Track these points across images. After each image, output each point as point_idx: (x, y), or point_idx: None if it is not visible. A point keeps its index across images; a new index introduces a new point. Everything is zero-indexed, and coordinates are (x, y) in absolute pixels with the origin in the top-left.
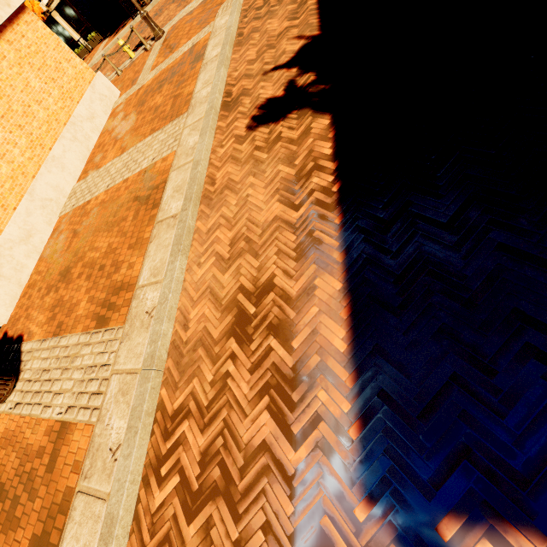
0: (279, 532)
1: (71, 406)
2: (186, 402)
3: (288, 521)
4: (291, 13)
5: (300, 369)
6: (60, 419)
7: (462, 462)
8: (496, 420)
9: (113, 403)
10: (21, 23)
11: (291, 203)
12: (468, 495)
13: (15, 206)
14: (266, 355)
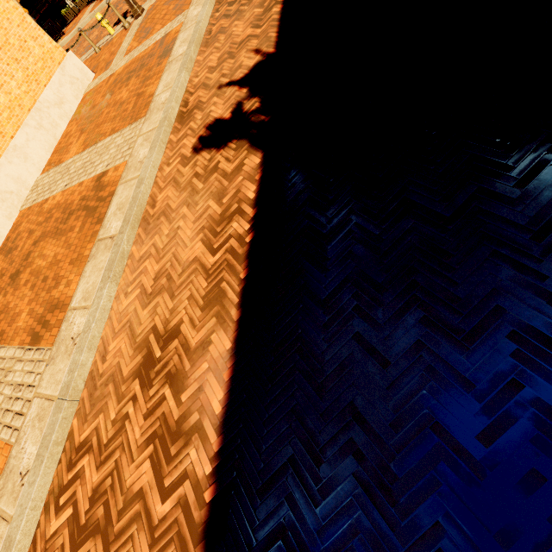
0: None
1: None
2: (91, 436)
3: None
4: (256, 18)
5: (182, 424)
6: None
7: (279, 541)
8: (311, 507)
9: (30, 427)
10: None
11: (211, 246)
12: None
13: None
14: (160, 403)
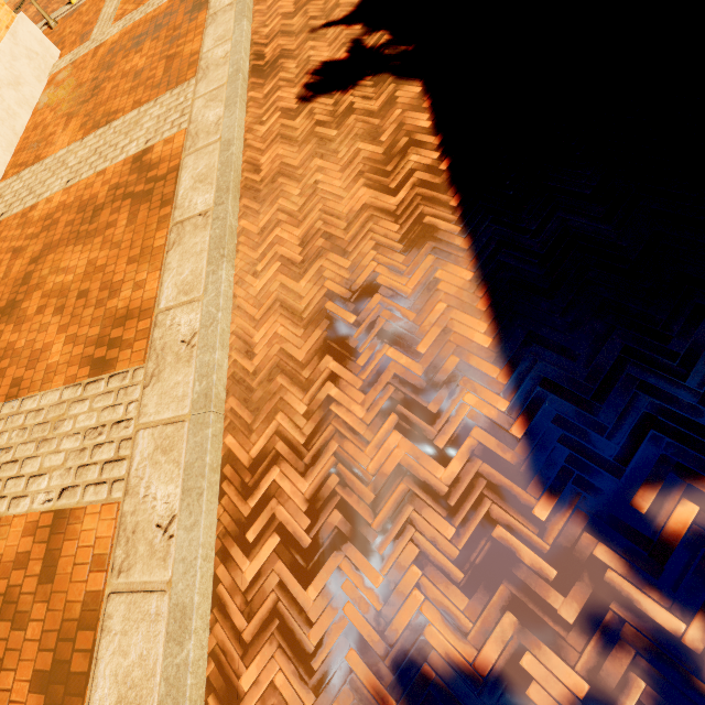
0: (441, 560)
1: (68, 487)
2: (270, 445)
3: (450, 545)
4: None
5: (434, 376)
6: (50, 508)
7: (648, 433)
8: (677, 385)
9: (148, 467)
10: None
11: (385, 187)
12: (660, 462)
13: None
14: (382, 368)
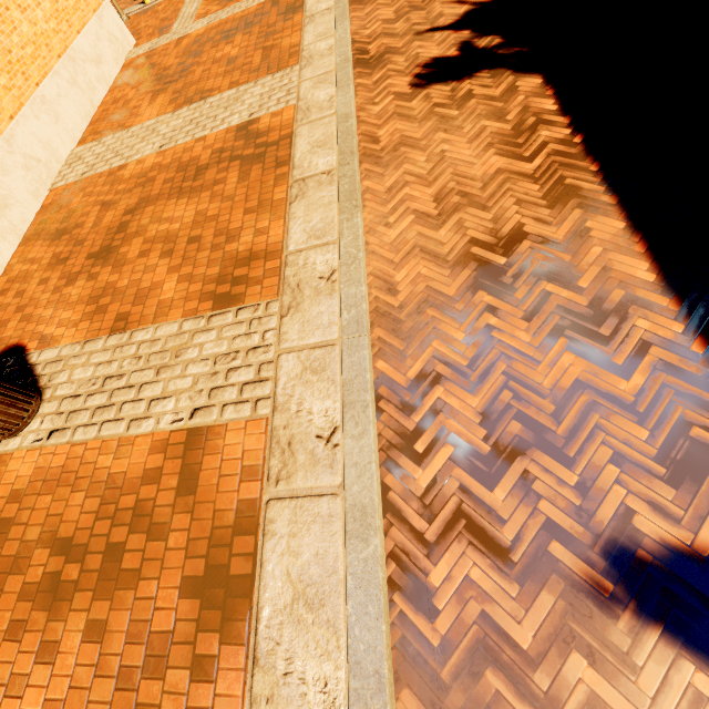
0: (638, 459)
1: (201, 407)
2: (429, 367)
3: (646, 445)
4: None
5: (600, 306)
6: (181, 427)
7: None
8: None
9: (298, 386)
10: None
11: (518, 156)
12: None
13: None
14: (543, 300)
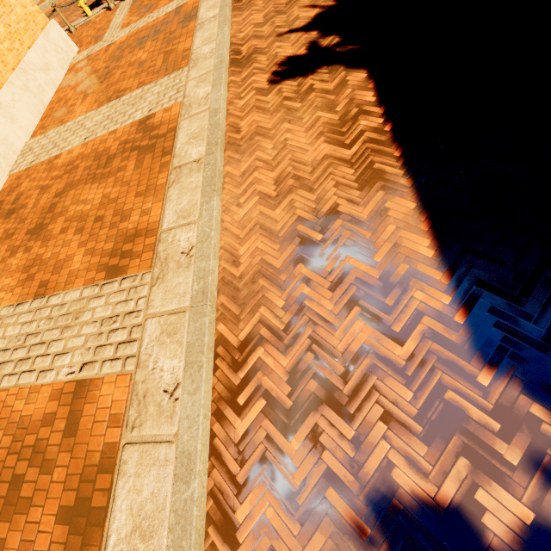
0: (402, 417)
1: (88, 362)
2: (255, 330)
3: (409, 406)
4: None
5: (388, 278)
6: (72, 379)
7: None
8: None
9: (156, 347)
10: None
11: (341, 143)
12: None
13: None
14: (345, 272)
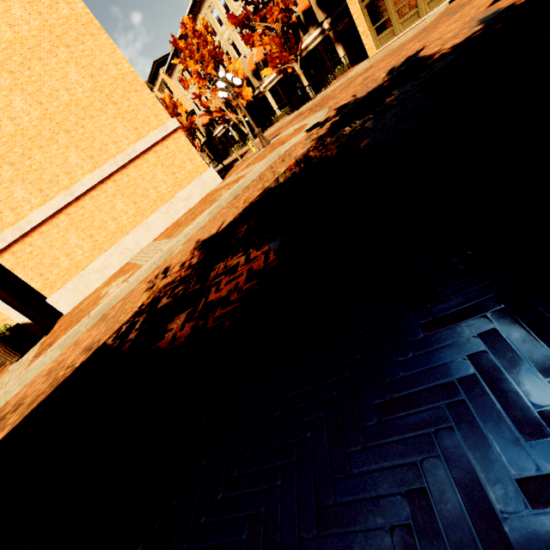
0: None
1: None
2: None
3: None
4: (253, 193)
5: None
6: None
7: None
8: None
9: None
10: (170, 139)
11: (71, 363)
12: None
13: (107, 249)
14: None
